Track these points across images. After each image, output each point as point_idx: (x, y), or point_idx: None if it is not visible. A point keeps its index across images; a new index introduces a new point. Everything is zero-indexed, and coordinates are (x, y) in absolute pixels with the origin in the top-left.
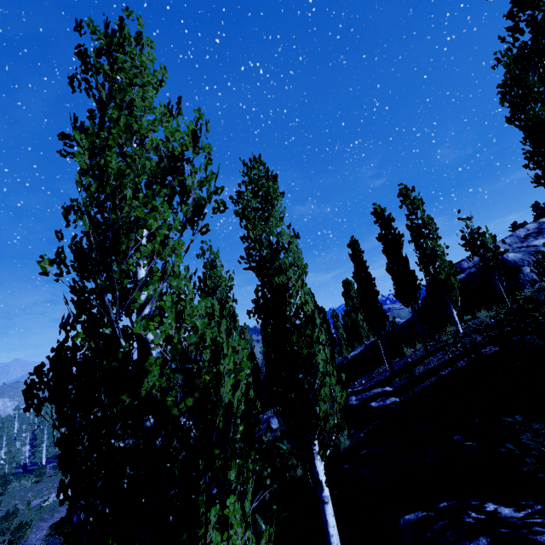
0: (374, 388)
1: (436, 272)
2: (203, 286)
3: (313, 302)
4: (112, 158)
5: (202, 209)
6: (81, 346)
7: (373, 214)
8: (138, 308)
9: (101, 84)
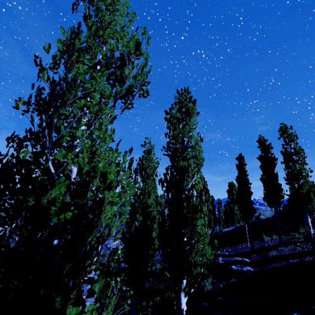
0: (236, 256)
1: (299, 187)
2: (140, 163)
3: (203, 184)
4: (76, 42)
5: (132, 93)
6: (12, 154)
7: (258, 141)
8: (72, 147)
9: (88, 7)
